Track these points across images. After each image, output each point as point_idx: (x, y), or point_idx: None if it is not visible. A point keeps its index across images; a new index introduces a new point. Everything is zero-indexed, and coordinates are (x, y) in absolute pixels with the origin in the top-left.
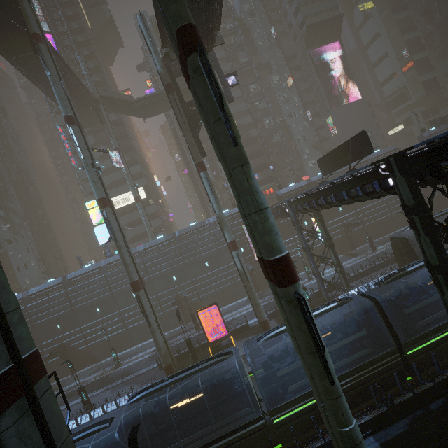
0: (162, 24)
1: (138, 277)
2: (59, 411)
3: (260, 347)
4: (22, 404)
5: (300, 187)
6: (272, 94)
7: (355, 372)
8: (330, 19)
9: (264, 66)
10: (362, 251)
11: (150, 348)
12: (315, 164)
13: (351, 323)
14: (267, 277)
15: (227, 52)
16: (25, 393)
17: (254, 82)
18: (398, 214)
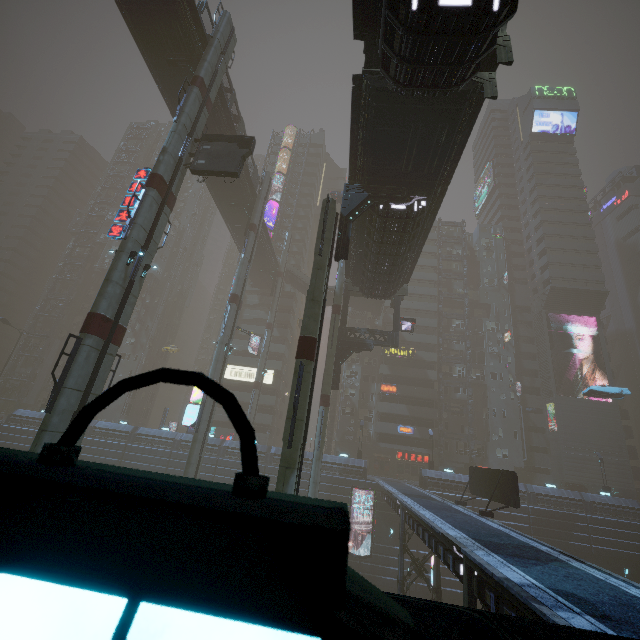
0: (349, 265)
1: None
2: None
3: None
4: None
5: (458, 481)
6: (479, 340)
7: None
8: (587, 290)
9: (483, 306)
10: None
11: None
12: (506, 457)
13: None
14: None
15: (441, 277)
16: None
17: (459, 318)
18: None
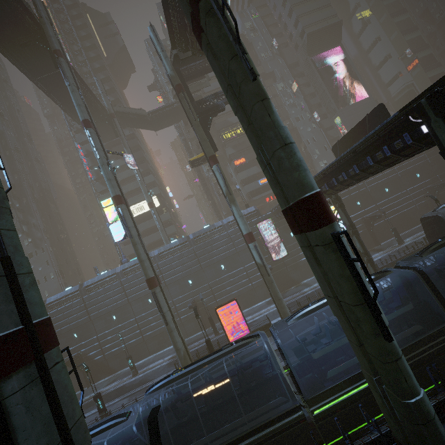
0: (171, 25)
1: (154, 274)
2: (72, 387)
3: (286, 345)
4: (30, 371)
5: None
6: (278, 100)
7: (406, 353)
8: (329, 26)
9: (269, 76)
10: (388, 245)
11: (167, 356)
12: (326, 164)
13: (393, 298)
14: (295, 231)
15: None
16: (34, 360)
17: None
18: (422, 206)
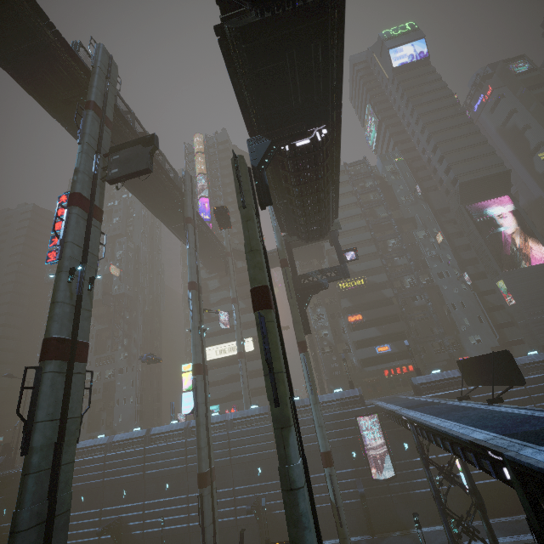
0: (280, 219)
1: (209, 467)
2: None
3: None
4: None
5: (448, 378)
6: (416, 250)
7: None
8: (491, 175)
9: (408, 220)
10: None
11: None
12: (480, 342)
13: None
14: None
15: (364, 209)
16: None
17: (392, 237)
18: None
